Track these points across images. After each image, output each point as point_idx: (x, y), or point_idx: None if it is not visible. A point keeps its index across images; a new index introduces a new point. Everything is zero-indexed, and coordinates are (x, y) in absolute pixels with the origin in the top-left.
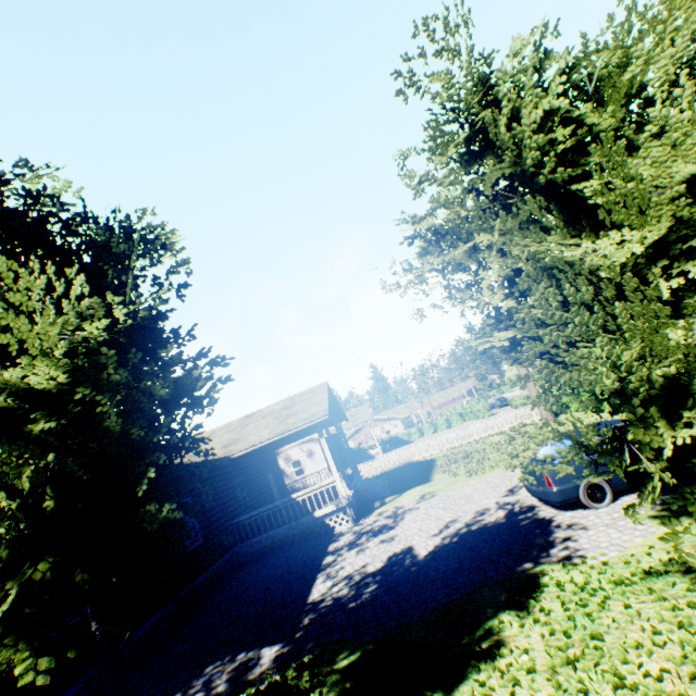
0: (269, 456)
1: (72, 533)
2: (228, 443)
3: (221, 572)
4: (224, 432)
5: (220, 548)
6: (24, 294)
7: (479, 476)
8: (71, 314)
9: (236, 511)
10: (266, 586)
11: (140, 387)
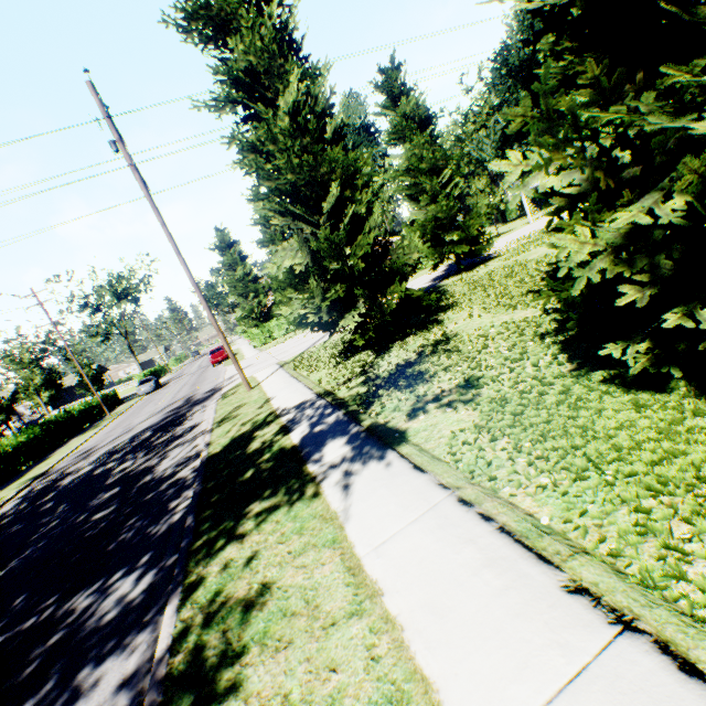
0: None
1: None
2: None
3: None
4: None
5: None
6: None
7: None
8: None
9: None
10: None
11: None
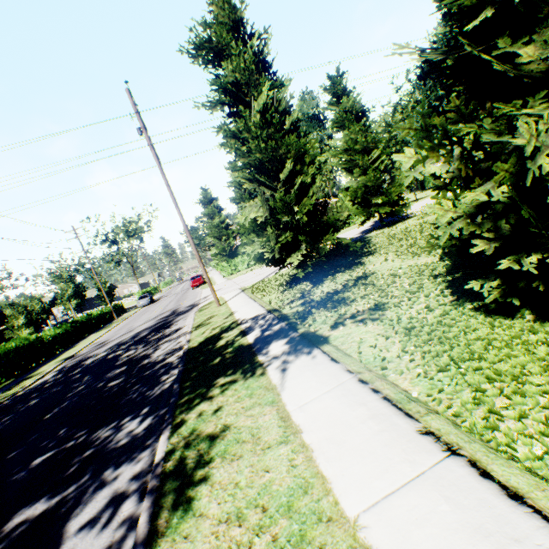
0: None
1: None
2: None
3: None
4: None
5: None
6: None
7: None
8: None
9: None
10: None
11: None
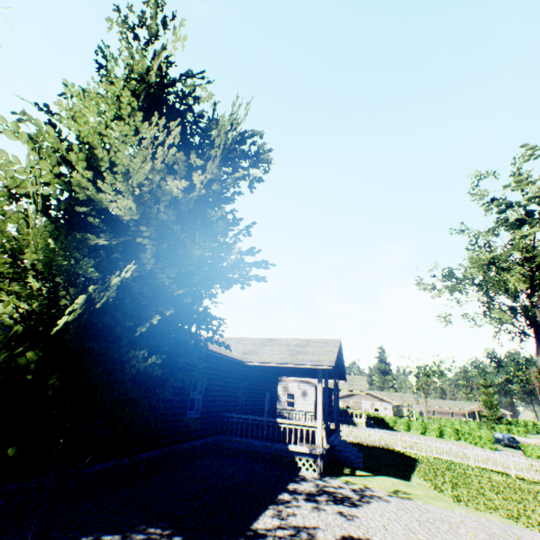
0: (272, 378)
1: (68, 337)
2: (247, 351)
3: (202, 448)
4: (248, 342)
5: (208, 429)
6: (133, 128)
7: (469, 509)
8: (159, 160)
9: (232, 407)
10: (226, 485)
11: (181, 238)
